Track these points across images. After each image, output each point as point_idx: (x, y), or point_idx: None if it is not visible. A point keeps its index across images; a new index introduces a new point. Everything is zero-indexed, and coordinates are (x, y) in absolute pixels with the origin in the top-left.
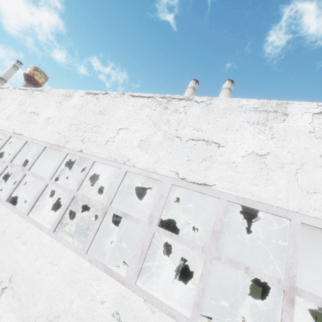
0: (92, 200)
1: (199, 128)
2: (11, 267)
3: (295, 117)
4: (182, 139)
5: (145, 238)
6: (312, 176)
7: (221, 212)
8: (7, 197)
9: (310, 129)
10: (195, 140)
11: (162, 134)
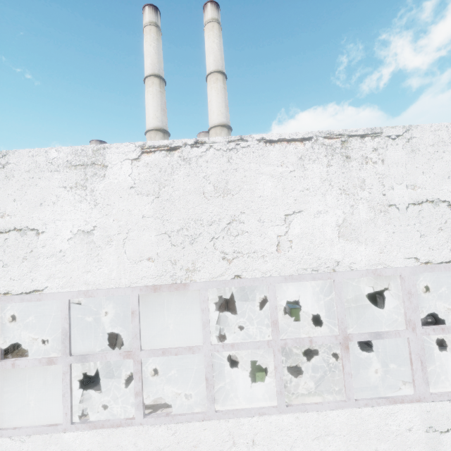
0: (317, 341)
1: (414, 183)
2: None
3: None
4: (400, 207)
5: (416, 348)
6: None
7: None
8: (141, 411)
9: None
10: (417, 203)
11: (366, 207)
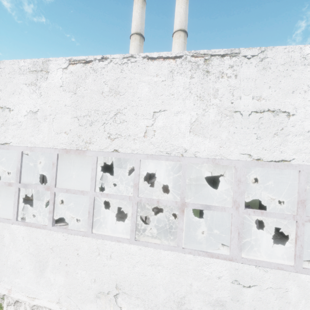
0: (162, 202)
1: (260, 95)
2: (111, 279)
3: None
4: (243, 114)
5: (236, 222)
6: None
7: (304, 183)
8: (51, 222)
9: None
10: (259, 112)
11: (215, 111)
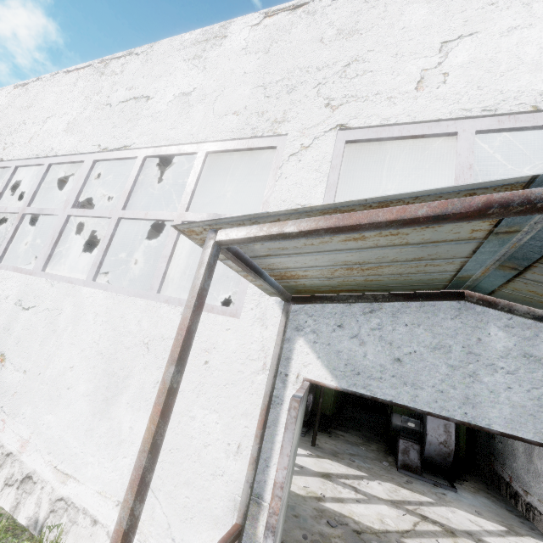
0: (9, 209)
1: (133, 85)
2: None
3: (233, 37)
4: (112, 105)
5: (57, 225)
6: (229, 98)
7: (136, 170)
8: None
9: (243, 46)
10: (126, 101)
11: (92, 107)
